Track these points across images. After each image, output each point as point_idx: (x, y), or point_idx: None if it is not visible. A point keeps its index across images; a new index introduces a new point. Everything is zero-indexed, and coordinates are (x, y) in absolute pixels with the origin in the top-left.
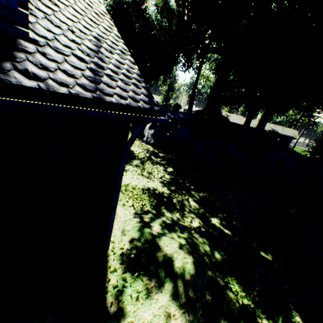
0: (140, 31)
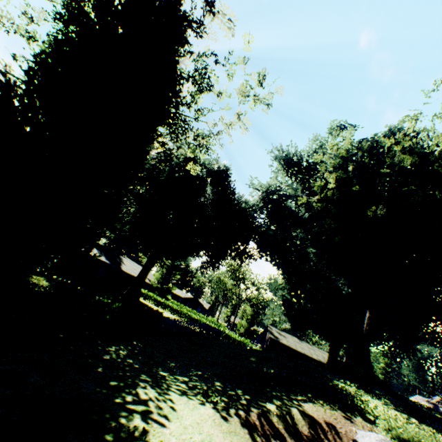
0: (212, 202)
